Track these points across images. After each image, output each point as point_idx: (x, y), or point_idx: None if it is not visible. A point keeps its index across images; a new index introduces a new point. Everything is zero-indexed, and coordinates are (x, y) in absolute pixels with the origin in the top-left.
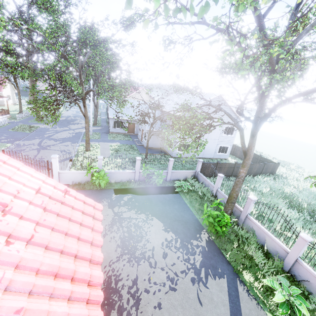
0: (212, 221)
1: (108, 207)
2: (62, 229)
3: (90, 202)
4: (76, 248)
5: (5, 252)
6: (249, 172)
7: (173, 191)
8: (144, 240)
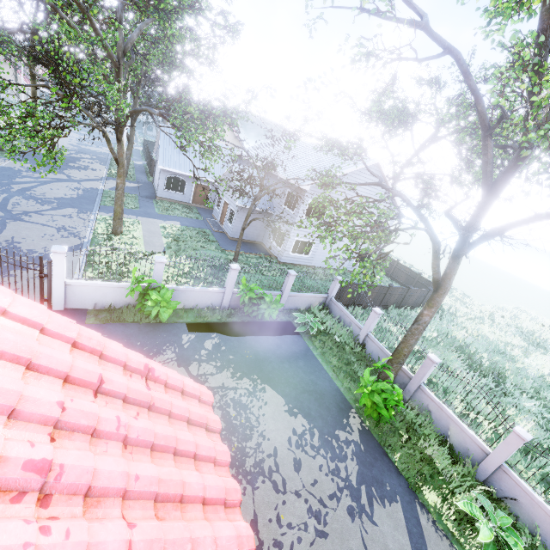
0: (380, 403)
1: (177, 364)
2: (173, 489)
3: (191, 389)
4: (212, 536)
5: None
6: (405, 302)
7: (291, 332)
8: (257, 435)
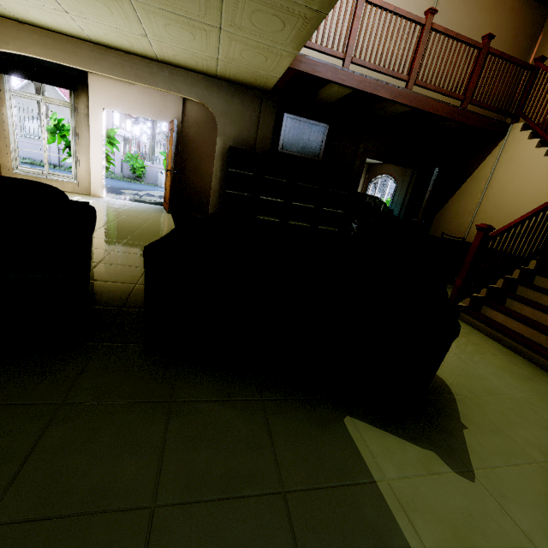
0: None
1: None
2: None
3: None
4: None
5: None
6: None
7: None
8: None
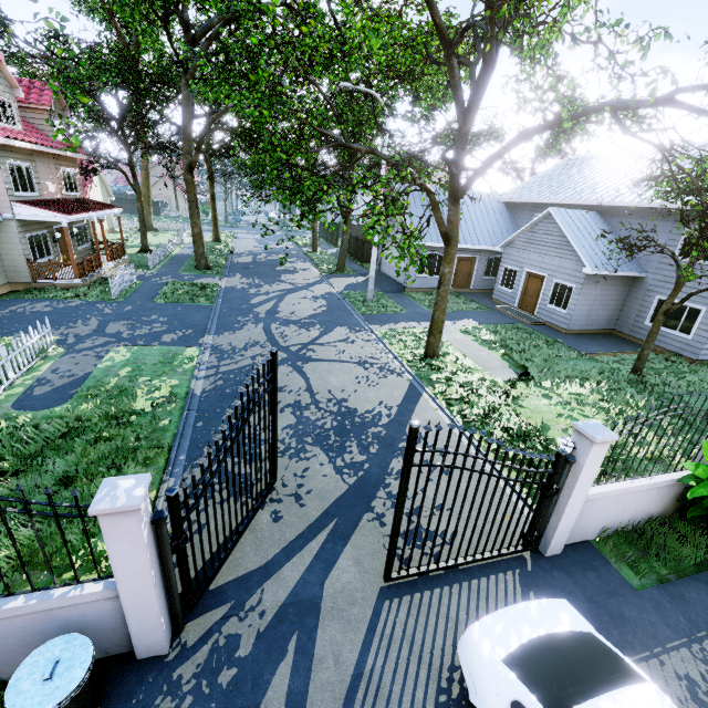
0: None
1: None
2: None
3: None
4: None
5: None
6: None
7: None
8: None
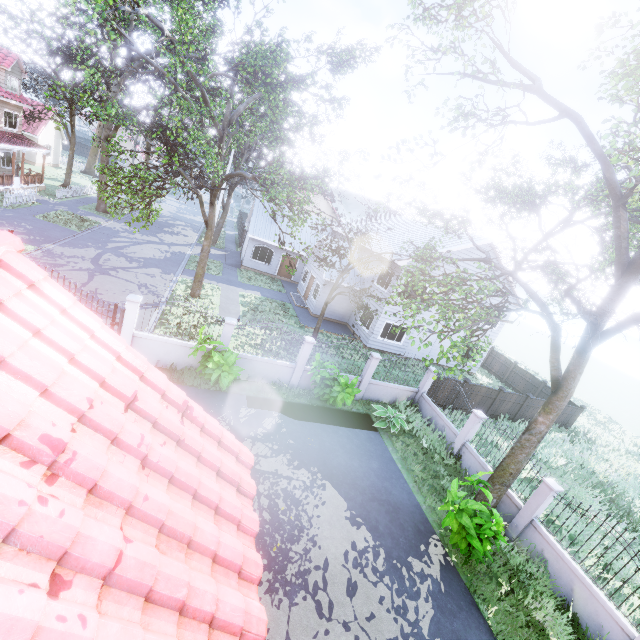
0: (470, 527)
1: None
2: (182, 528)
3: (230, 443)
4: (214, 595)
5: (50, 628)
6: (522, 414)
7: (368, 427)
8: (307, 539)
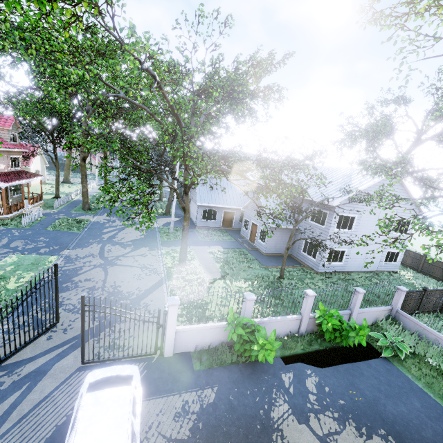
0: None
1: (296, 419)
2: None
3: None
4: None
5: None
6: None
7: (377, 357)
8: None
